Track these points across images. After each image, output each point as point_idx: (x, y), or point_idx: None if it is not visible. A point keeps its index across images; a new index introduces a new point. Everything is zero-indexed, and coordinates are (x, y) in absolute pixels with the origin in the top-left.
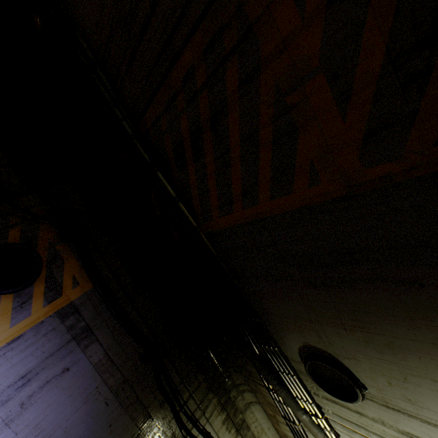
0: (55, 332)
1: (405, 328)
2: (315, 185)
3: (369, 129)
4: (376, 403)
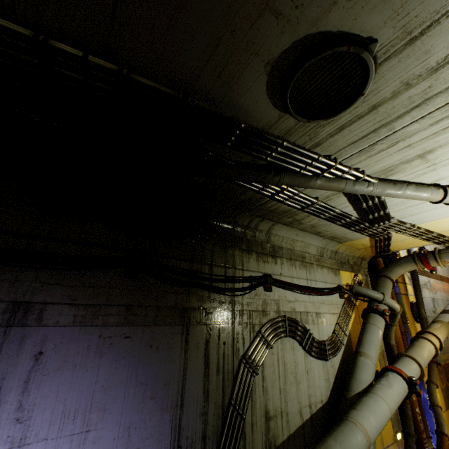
0: None
1: None
2: None
3: None
4: (395, 56)
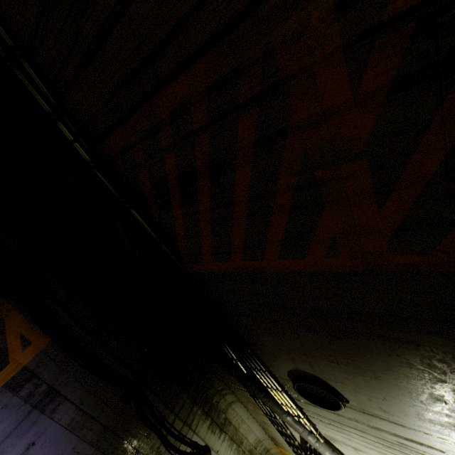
0: (7, 410)
1: (394, 369)
2: (333, 257)
3: (404, 223)
4: (354, 410)
